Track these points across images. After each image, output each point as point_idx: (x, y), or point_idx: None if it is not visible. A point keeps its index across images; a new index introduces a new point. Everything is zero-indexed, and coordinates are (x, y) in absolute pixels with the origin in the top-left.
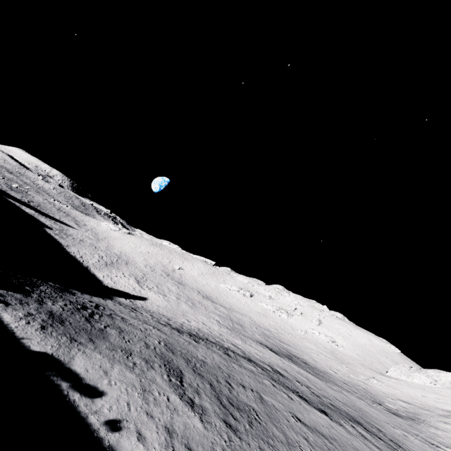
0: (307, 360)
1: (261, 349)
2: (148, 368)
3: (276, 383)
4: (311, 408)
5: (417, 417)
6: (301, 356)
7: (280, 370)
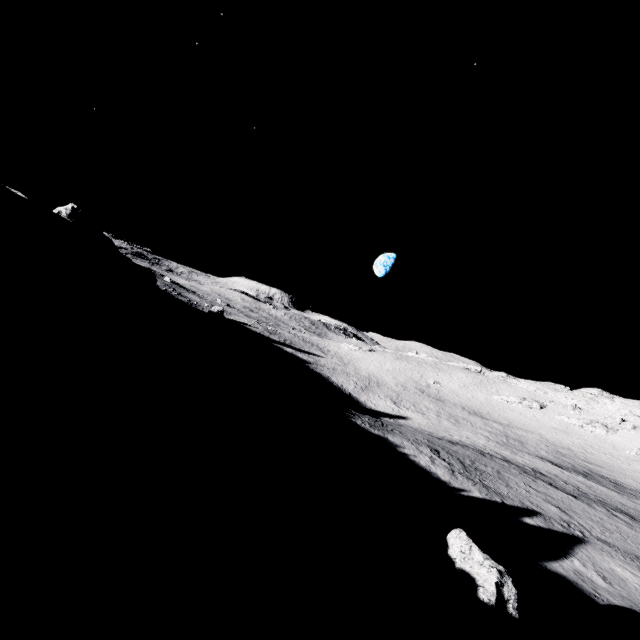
0: (625, 482)
1: (536, 461)
2: (419, 446)
3: (526, 474)
4: (557, 490)
5: None
6: (615, 478)
7: (545, 473)
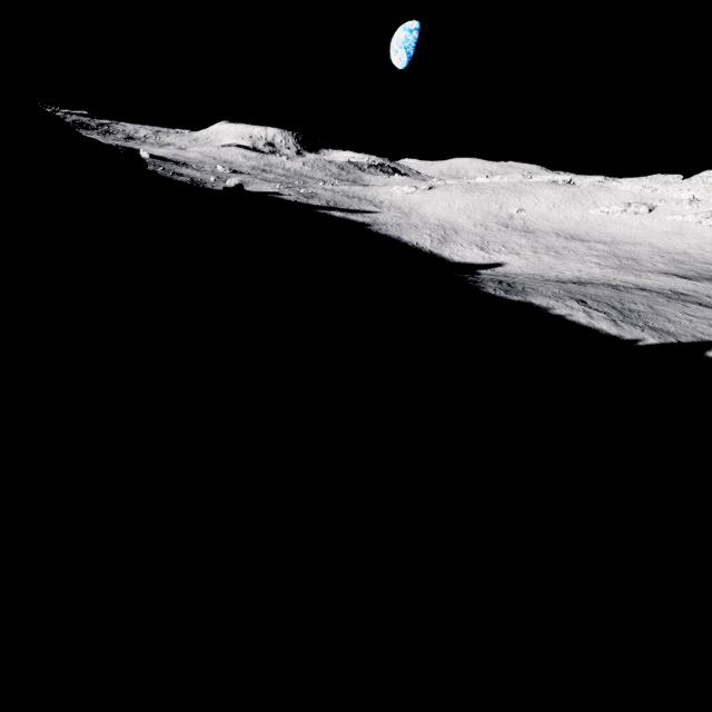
0: None
1: (664, 279)
2: (564, 301)
3: (672, 300)
4: (711, 310)
5: None
6: None
7: (684, 292)
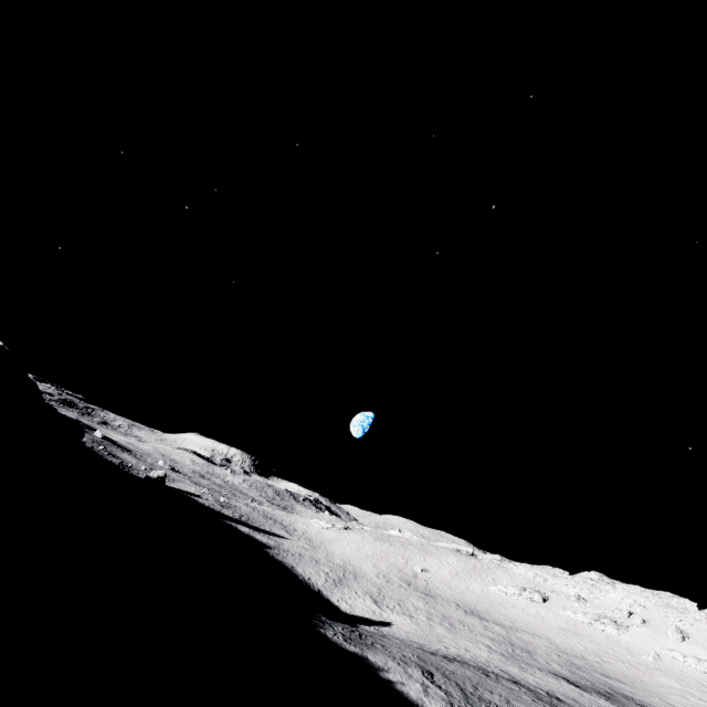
0: (652, 703)
1: (549, 679)
2: (408, 666)
3: (540, 701)
4: None
5: None
6: (640, 697)
7: (562, 697)
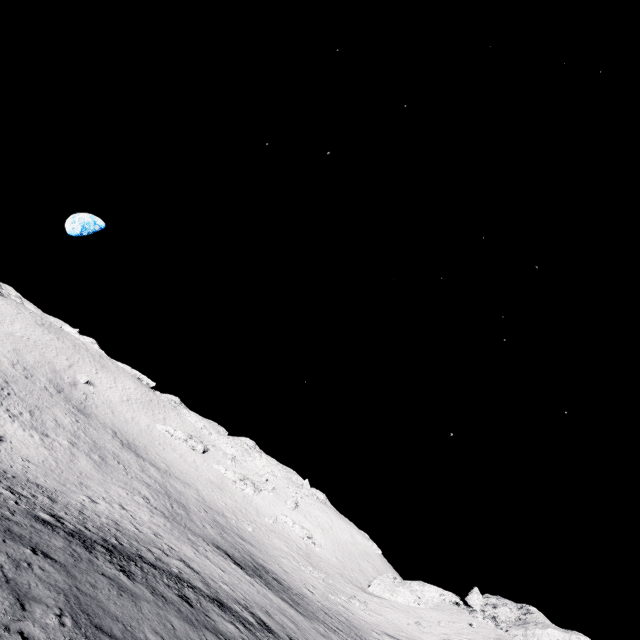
0: (277, 573)
1: (223, 564)
2: None
3: None
4: None
5: None
6: (269, 565)
7: (263, 616)
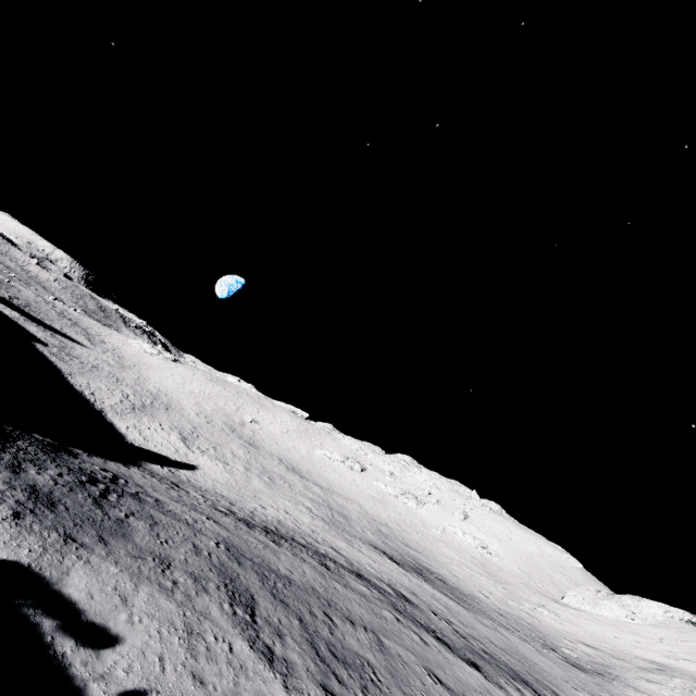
0: (445, 576)
1: (377, 558)
2: (198, 590)
3: (402, 616)
4: (456, 658)
5: (608, 671)
6: (435, 569)
7: (406, 593)
